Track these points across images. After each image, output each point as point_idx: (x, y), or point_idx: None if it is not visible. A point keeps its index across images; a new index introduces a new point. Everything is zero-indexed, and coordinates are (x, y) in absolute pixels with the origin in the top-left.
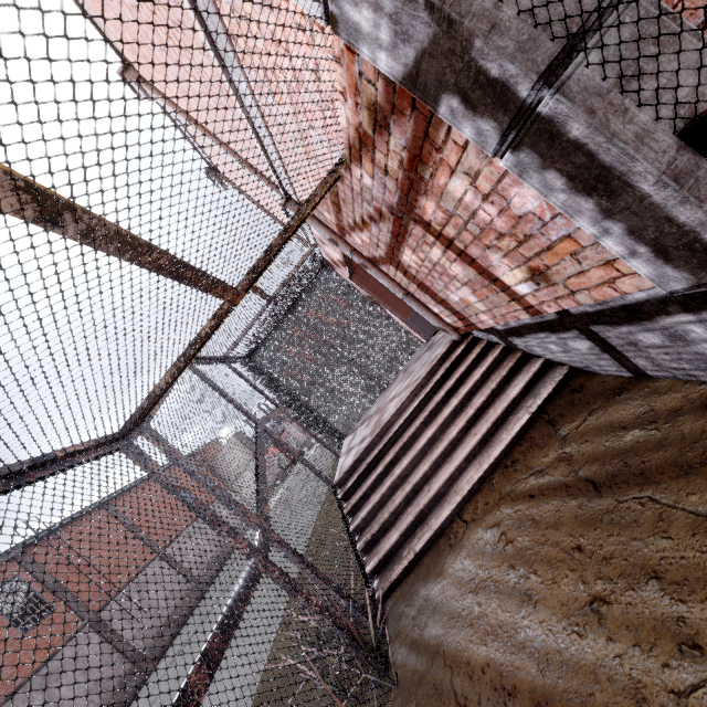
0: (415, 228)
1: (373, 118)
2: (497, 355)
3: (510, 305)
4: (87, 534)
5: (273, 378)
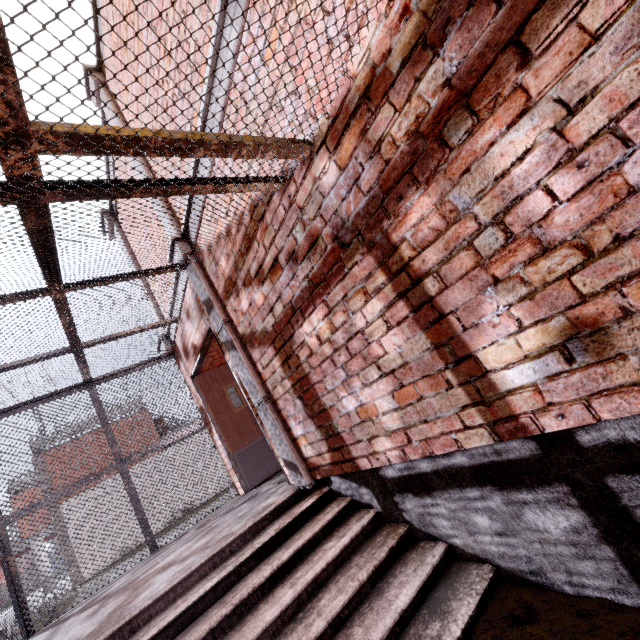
0: (362, 261)
1: (421, 33)
2: (367, 522)
3: (461, 415)
4: None
5: None
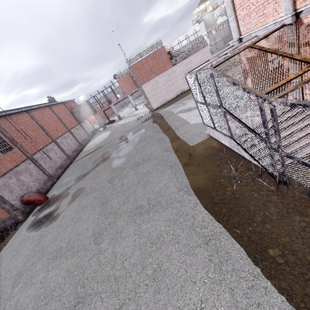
0: None
1: None
2: None
3: None
4: None
5: (190, 88)
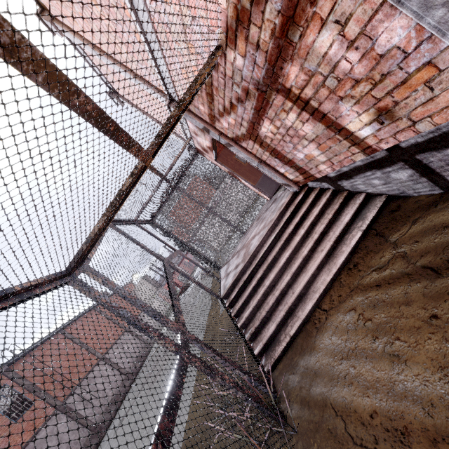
0: (276, 98)
1: None
2: (329, 196)
3: (349, 150)
4: (48, 349)
5: (169, 233)
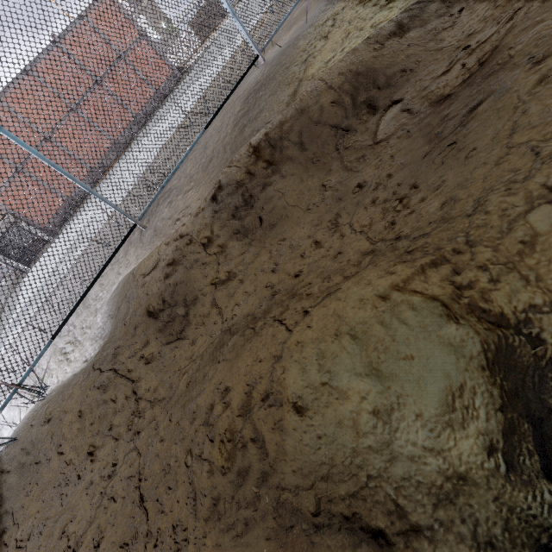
0: None
1: None
2: None
3: None
4: None
5: None
